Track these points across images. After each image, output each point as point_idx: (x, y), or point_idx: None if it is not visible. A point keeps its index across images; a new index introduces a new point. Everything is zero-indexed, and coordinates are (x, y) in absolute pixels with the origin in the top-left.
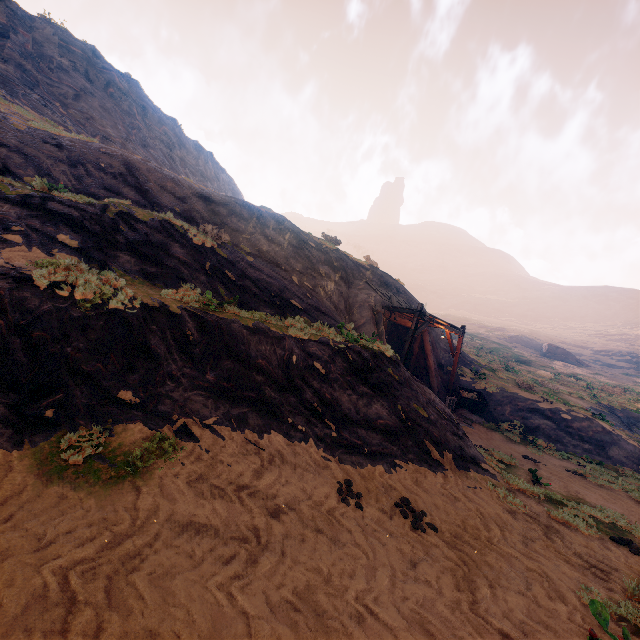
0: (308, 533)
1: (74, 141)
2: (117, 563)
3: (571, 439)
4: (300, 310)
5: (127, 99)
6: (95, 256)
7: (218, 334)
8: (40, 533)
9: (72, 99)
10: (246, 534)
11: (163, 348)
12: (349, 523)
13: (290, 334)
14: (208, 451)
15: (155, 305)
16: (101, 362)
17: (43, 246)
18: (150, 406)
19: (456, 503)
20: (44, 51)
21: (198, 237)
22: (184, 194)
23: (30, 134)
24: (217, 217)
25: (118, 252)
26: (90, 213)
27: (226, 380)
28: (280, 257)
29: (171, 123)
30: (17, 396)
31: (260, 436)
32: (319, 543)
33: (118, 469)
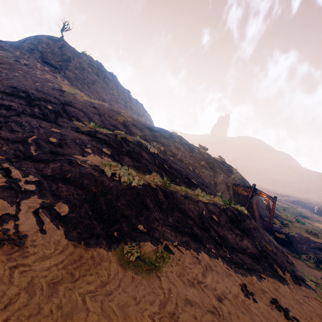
0: (239, 313)
1: (99, 105)
2: (169, 316)
3: None
4: (196, 185)
5: (111, 83)
6: (116, 158)
7: (172, 198)
8: (133, 295)
9: (91, 84)
10: (212, 309)
11: (151, 204)
12: (255, 310)
13: (200, 199)
14: (179, 260)
15: (146, 183)
16: (130, 210)
17: (98, 154)
18: (151, 233)
19: (301, 305)
20: (83, 66)
21: (151, 148)
22: (141, 127)
23: (84, 103)
24: (155, 137)
25: (124, 156)
26: (112, 138)
27: (177, 222)
28: (182, 157)
29: (127, 92)
30: (103, 225)
31: (197, 253)
32: (246, 320)
33: (148, 265)
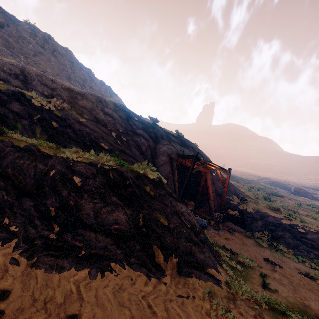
0: None
1: None
2: None
3: (305, 247)
4: (105, 149)
5: (63, 58)
6: None
7: None
8: None
9: (32, 55)
10: None
11: None
12: None
13: (62, 156)
14: None
15: None
16: None
17: None
18: None
19: None
20: (21, 34)
21: (42, 103)
22: (56, 87)
23: None
24: (73, 99)
25: None
26: None
27: None
28: (110, 123)
29: (87, 70)
30: None
31: None
32: None
33: None
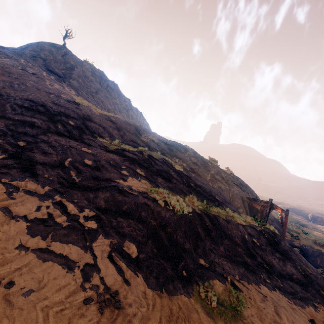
0: None
1: (115, 118)
2: None
3: None
4: (221, 202)
5: (113, 92)
6: (151, 180)
7: (218, 224)
8: None
9: (95, 93)
10: None
11: (202, 233)
12: None
13: (238, 222)
14: (250, 298)
15: (191, 209)
16: (188, 243)
17: (135, 176)
18: (213, 268)
19: None
20: (86, 74)
21: (175, 165)
22: (158, 141)
23: (101, 116)
24: (172, 152)
25: (157, 177)
26: (140, 156)
27: (228, 251)
28: (199, 171)
29: (128, 101)
30: (170, 263)
31: (258, 287)
32: None
33: (230, 311)
